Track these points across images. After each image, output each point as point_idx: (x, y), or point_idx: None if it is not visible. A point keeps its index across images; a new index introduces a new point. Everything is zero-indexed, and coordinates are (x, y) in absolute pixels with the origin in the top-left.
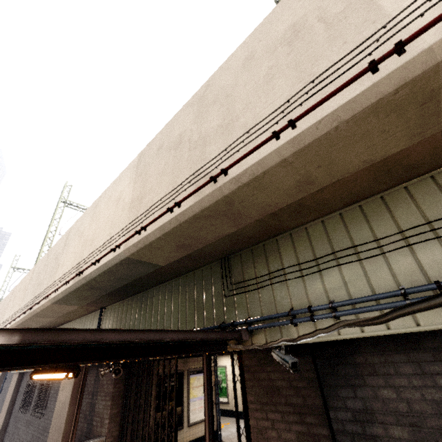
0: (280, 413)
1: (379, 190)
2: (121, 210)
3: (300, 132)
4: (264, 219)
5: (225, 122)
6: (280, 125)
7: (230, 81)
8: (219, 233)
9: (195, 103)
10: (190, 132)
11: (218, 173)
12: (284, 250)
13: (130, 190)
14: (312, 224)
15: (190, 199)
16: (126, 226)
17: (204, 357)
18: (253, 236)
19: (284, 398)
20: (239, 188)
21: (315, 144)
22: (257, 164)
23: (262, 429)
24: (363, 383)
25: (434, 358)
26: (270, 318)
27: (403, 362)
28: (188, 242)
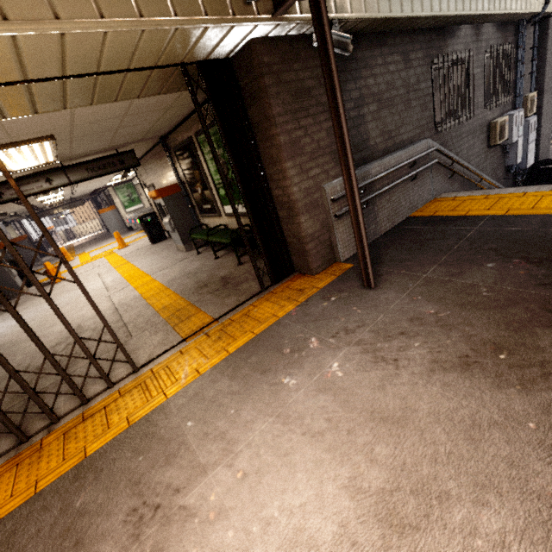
0: (312, 116)
1: None
2: None
3: None
4: None
5: None
6: None
7: None
8: None
9: None
10: None
11: None
12: None
13: None
14: None
15: None
16: None
17: None
18: None
19: (314, 100)
20: None
21: None
22: None
23: (295, 141)
24: (360, 76)
25: (390, 53)
26: None
27: (379, 56)
28: None
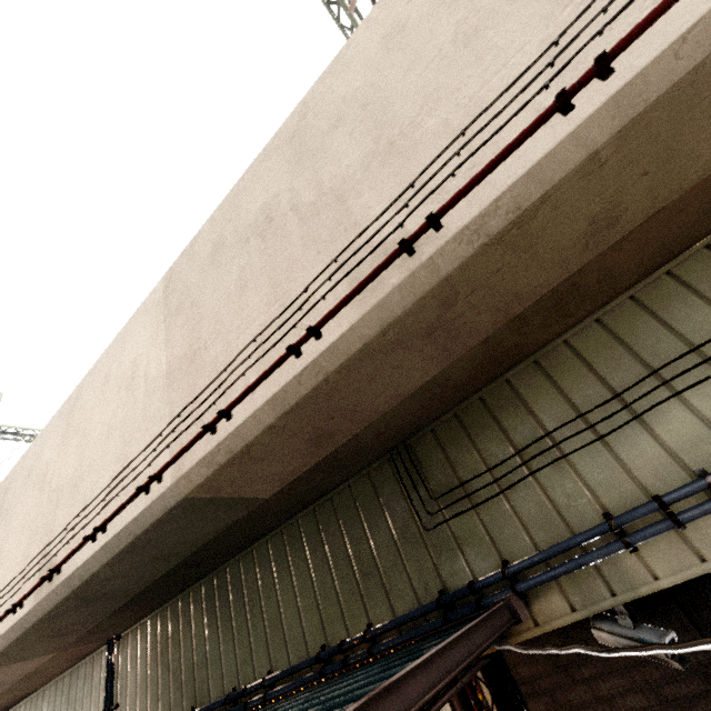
0: None
1: (702, 234)
2: (145, 395)
3: (632, 75)
4: (497, 334)
5: (383, 143)
6: (555, 88)
7: (361, 81)
8: (403, 386)
9: (284, 145)
10: (292, 194)
11: (420, 228)
12: (534, 395)
13: (160, 348)
14: (577, 330)
15: (348, 312)
16: (167, 424)
17: (455, 702)
18: (463, 382)
19: None
20: (479, 250)
21: (665, 102)
22: (527, 177)
23: None
24: None
25: None
26: (566, 550)
27: None
28: (332, 425)
